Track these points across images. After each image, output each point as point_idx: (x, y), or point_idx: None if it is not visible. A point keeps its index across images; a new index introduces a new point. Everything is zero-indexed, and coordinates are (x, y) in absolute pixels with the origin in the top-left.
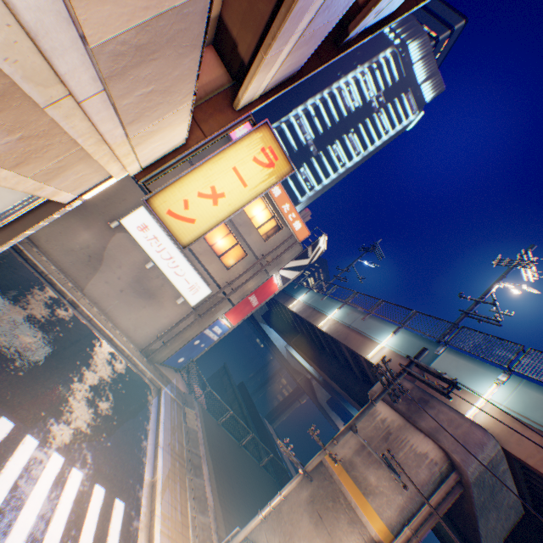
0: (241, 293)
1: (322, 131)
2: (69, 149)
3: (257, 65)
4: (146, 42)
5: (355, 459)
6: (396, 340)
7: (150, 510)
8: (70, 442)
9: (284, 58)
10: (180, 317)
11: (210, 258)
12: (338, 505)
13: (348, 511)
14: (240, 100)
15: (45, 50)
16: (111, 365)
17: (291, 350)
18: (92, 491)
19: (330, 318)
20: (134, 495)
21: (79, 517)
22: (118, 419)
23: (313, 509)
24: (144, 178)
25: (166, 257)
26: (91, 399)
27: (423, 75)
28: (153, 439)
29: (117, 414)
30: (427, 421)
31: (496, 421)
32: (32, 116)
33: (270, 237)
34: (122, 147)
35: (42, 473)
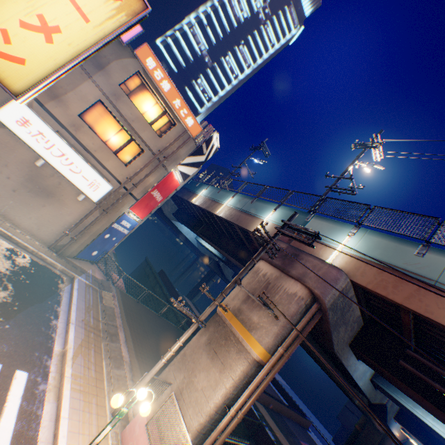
0: (143, 188)
1: (215, 42)
2: None
3: None
4: None
5: (242, 307)
6: (277, 215)
7: (60, 374)
8: None
9: None
10: (85, 214)
11: (107, 155)
12: (230, 342)
13: (237, 344)
14: None
15: None
16: (10, 260)
17: (200, 240)
18: None
19: (226, 206)
20: (40, 365)
21: None
22: (20, 305)
23: (210, 348)
24: None
25: (58, 154)
26: None
27: None
28: (64, 319)
29: (19, 301)
30: (297, 270)
31: (348, 262)
32: None
33: (165, 133)
34: None
35: None
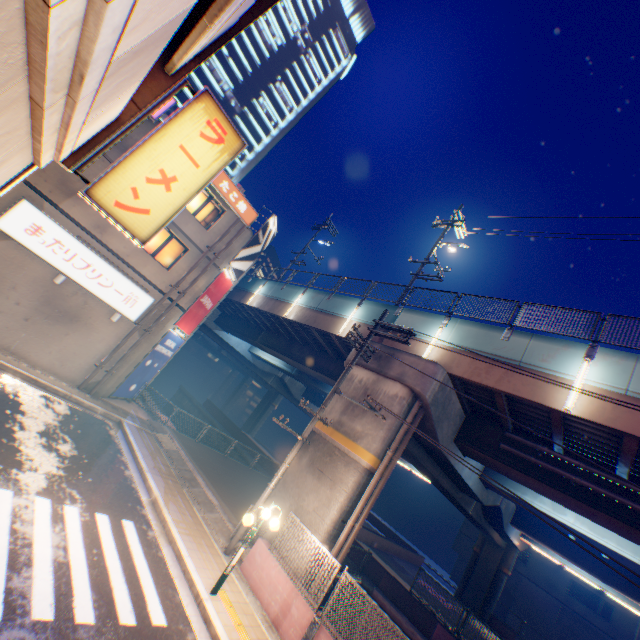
0: (191, 295)
1: (243, 79)
2: (20, 141)
3: (200, 33)
4: (142, 48)
5: (342, 419)
6: (362, 312)
7: (160, 521)
8: (48, 486)
9: (224, 22)
10: (121, 338)
11: (143, 259)
12: (335, 457)
13: (343, 458)
14: (176, 65)
15: (88, 73)
16: (50, 408)
17: (257, 353)
18: (96, 519)
19: (296, 306)
20: (139, 514)
21: (94, 540)
22: (88, 457)
23: (314, 469)
24: (76, 165)
25: (82, 266)
26: (46, 444)
27: (351, 6)
28: (135, 468)
29: (84, 453)
30: (394, 370)
31: (443, 355)
32: (18, 115)
33: (212, 224)
34: (74, 134)
35: (35, 516)
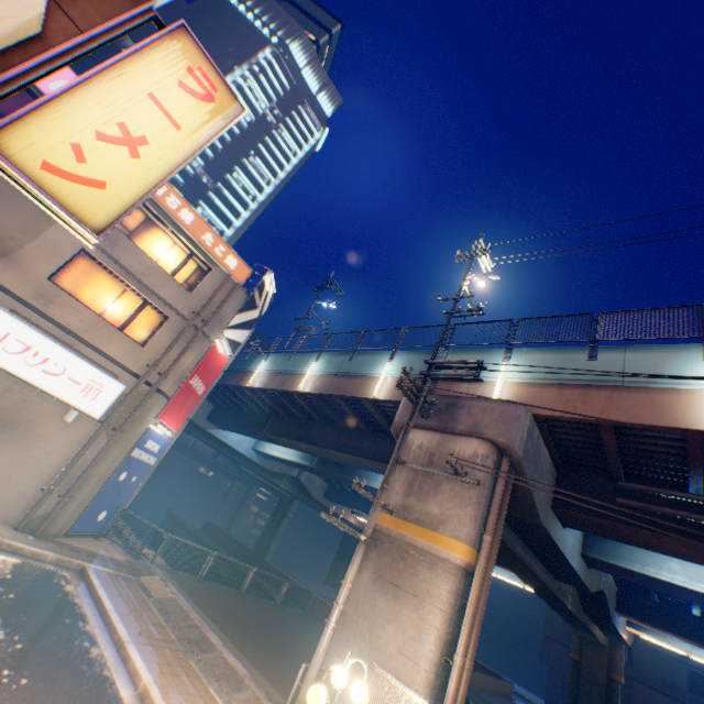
0: (177, 376)
1: (214, 155)
2: None
3: None
4: None
5: (408, 501)
6: (397, 365)
7: None
8: None
9: None
10: (80, 445)
11: (107, 334)
12: (411, 559)
13: (424, 557)
14: None
15: None
16: None
17: (264, 449)
18: None
19: (310, 375)
20: None
21: None
22: (23, 639)
23: (385, 583)
24: None
25: (17, 349)
26: None
27: (317, 85)
28: (108, 641)
29: (17, 632)
30: (463, 422)
31: (518, 394)
32: None
33: (197, 285)
34: None
35: None
